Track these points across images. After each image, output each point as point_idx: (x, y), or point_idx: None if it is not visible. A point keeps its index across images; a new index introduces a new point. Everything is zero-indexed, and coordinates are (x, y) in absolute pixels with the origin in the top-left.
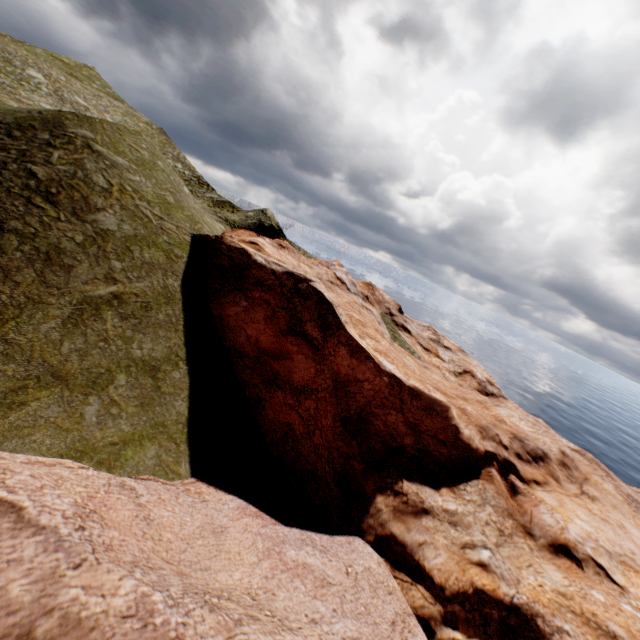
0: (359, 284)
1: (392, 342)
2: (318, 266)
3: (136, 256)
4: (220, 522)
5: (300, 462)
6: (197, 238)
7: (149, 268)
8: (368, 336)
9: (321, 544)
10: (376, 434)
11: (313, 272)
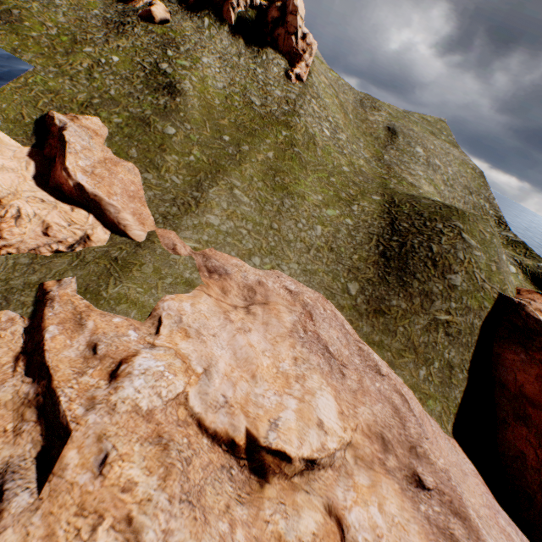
0: None
1: None
2: None
3: (463, 302)
4: (464, 468)
5: (520, 481)
6: (501, 296)
7: (467, 310)
8: None
9: (521, 537)
10: None
11: None
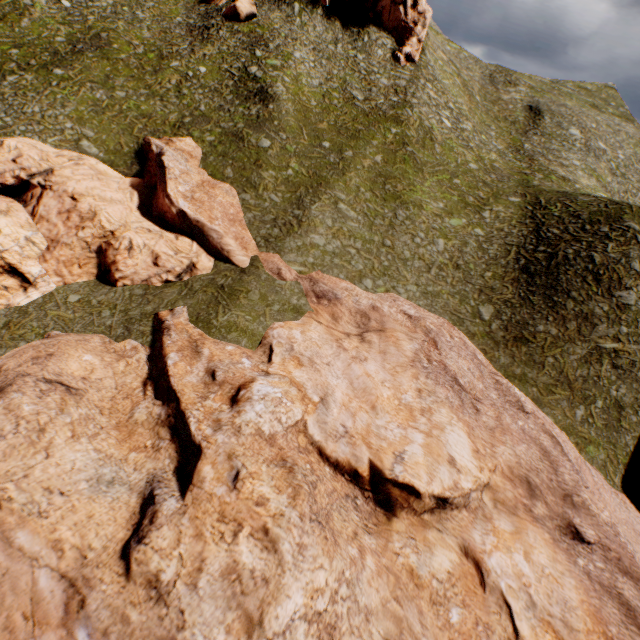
0: None
1: None
2: None
3: (639, 325)
4: (637, 528)
5: None
6: None
7: None
8: None
9: None
10: None
11: None
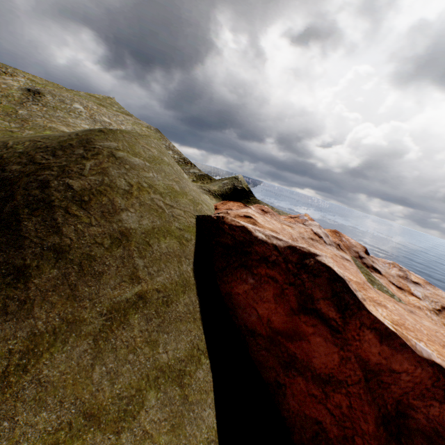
0: (327, 233)
1: (375, 289)
2: (295, 224)
3: (154, 249)
4: None
5: None
6: (200, 219)
7: (166, 258)
8: (375, 302)
9: None
10: (417, 429)
11: (295, 232)
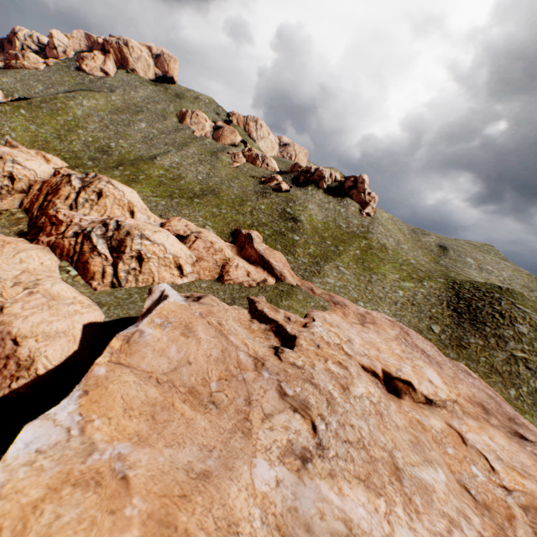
0: None
1: None
2: None
3: (535, 345)
4: None
5: None
6: None
7: None
8: None
9: None
10: None
11: None
